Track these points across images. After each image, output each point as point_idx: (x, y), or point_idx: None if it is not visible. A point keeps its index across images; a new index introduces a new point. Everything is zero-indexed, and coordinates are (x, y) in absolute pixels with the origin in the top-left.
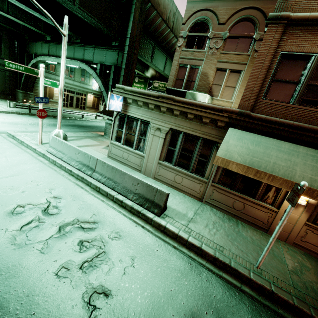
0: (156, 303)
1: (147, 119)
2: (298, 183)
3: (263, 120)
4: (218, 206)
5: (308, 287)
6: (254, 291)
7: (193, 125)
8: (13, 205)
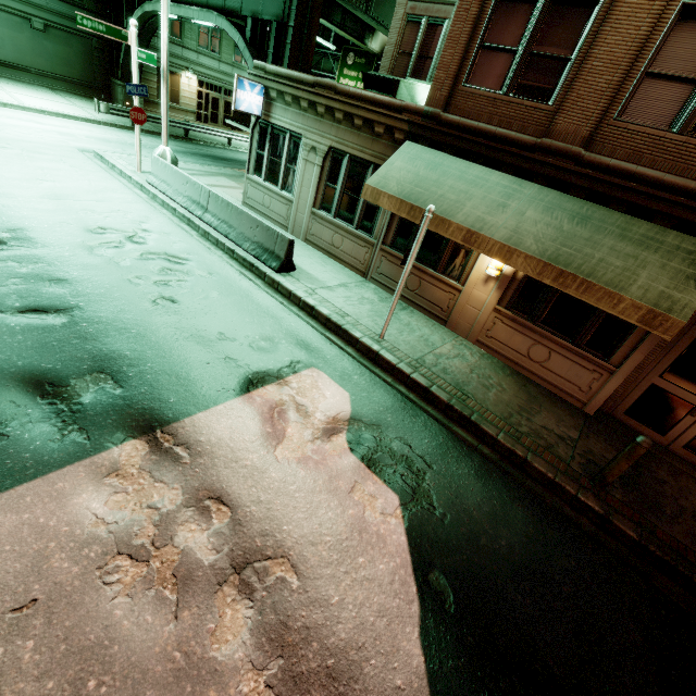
0: (224, 321)
1: (298, 131)
2: (457, 222)
3: (456, 126)
4: (387, 285)
5: (438, 366)
6: (358, 353)
7: (361, 141)
8: (94, 226)
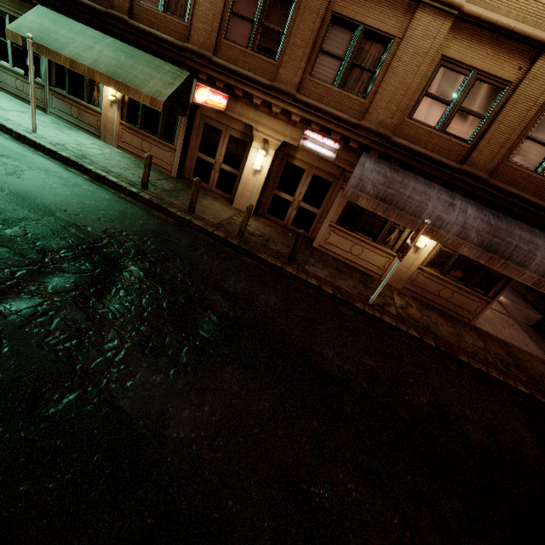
0: None
1: None
2: (64, 55)
3: None
4: (61, 116)
5: (75, 148)
6: (14, 138)
7: (13, 4)
8: None
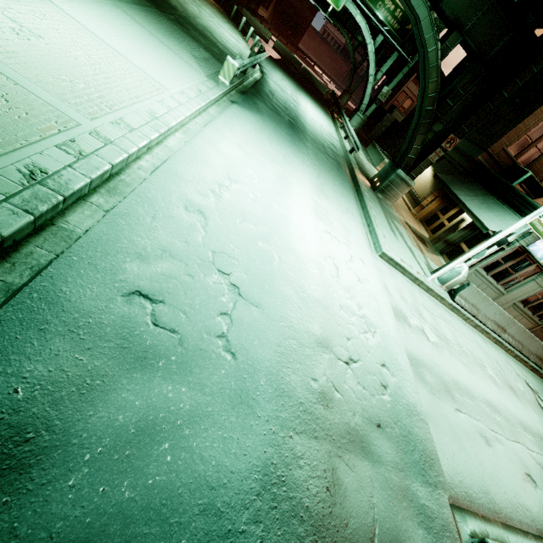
0: None
1: None
2: None
3: None
4: None
5: None
6: None
7: None
8: (539, 405)
